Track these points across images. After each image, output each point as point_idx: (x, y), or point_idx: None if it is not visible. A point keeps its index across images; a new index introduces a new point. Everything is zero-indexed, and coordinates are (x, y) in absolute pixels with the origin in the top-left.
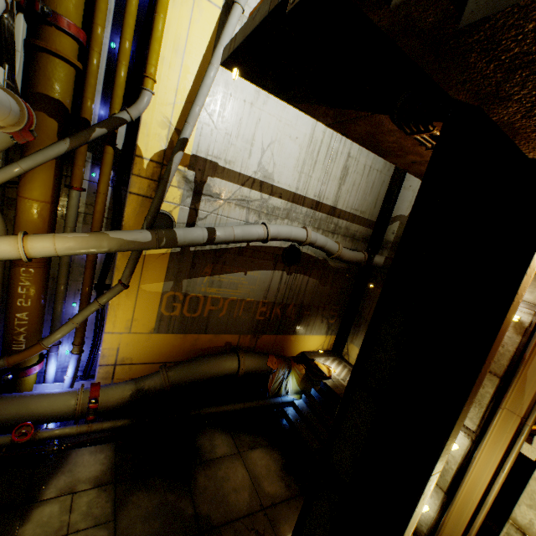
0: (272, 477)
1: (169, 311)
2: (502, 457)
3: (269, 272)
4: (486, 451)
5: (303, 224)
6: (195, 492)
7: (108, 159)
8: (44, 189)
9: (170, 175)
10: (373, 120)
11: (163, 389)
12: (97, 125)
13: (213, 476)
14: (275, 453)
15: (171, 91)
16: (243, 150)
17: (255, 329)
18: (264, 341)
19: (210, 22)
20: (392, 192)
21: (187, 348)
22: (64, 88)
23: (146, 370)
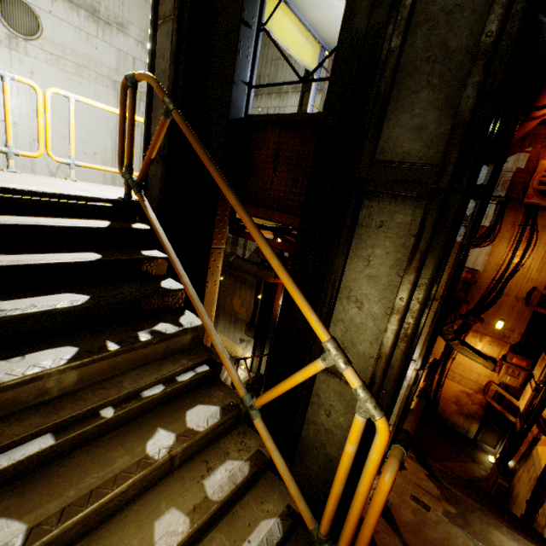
0: None
1: None
2: None
3: None
4: None
5: None
6: None
7: None
8: None
9: None
10: None
11: None
12: None
13: None
14: None
15: None
16: None
17: None
18: None
19: None
20: None
21: None
22: None
23: None
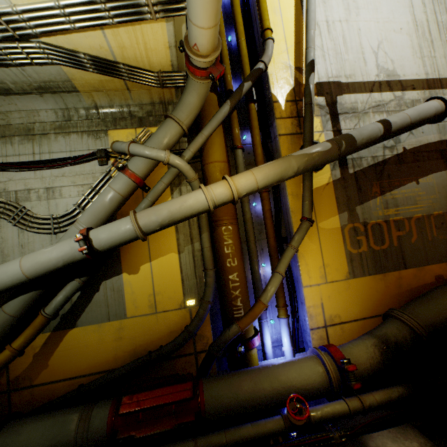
0: None
1: (355, 247)
2: None
3: (442, 173)
4: None
5: None
6: None
7: (254, 114)
8: (221, 151)
9: (311, 97)
10: None
11: (415, 339)
12: (243, 81)
13: None
14: None
15: (281, 42)
16: (356, 61)
17: None
18: None
19: None
20: None
21: (392, 293)
22: None
23: (359, 330)
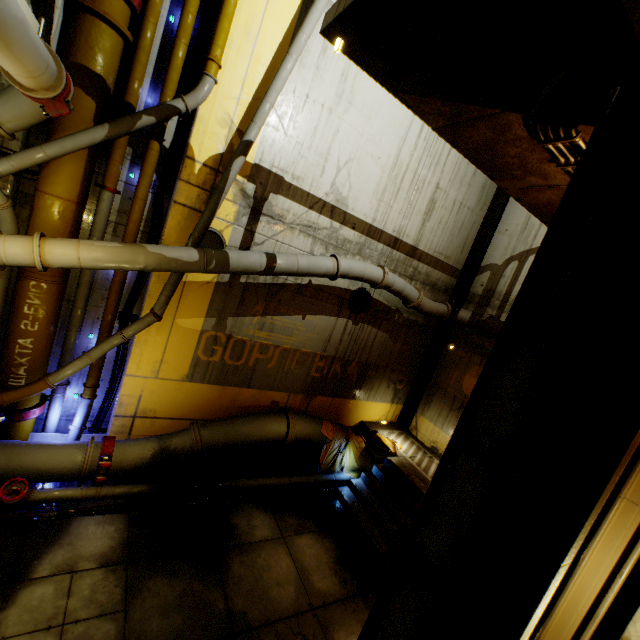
0: (324, 571)
1: (207, 355)
2: (618, 559)
3: (331, 319)
4: (597, 551)
5: (377, 263)
6: (228, 581)
7: (152, 157)
8: (71, 185)
9: (227, 184)
10: (500, 121)
11: (193, 451)
12: (144, 111)
13: (251, 563)
14: (328, 541)
15: (236, 83)
16: (315, 165)
17: (309, 388)
18: (317, 403)
19: (291, 4)
20: (484, 236)
21: (224, 404)
22: (109, 61)
23: (172, 427)
